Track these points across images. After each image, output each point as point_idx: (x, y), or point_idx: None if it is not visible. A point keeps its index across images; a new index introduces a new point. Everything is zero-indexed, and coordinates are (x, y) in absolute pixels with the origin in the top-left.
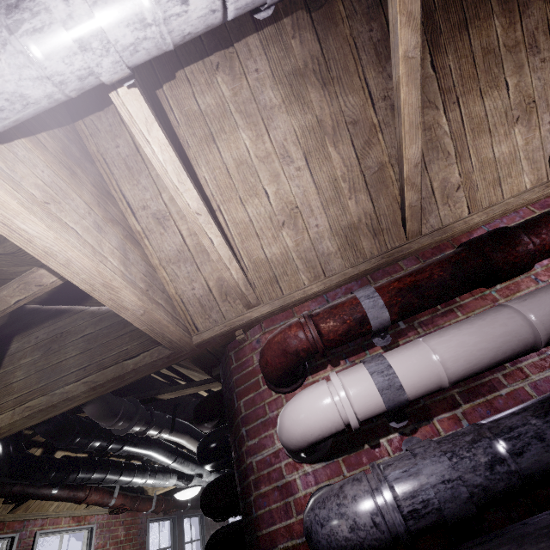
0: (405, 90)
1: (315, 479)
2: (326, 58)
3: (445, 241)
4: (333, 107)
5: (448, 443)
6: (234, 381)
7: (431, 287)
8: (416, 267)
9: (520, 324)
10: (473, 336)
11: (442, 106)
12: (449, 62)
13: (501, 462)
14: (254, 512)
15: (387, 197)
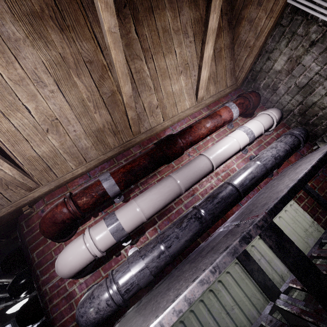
0: (114, 52)
1: (86, 285)
2: (59, 9)
3: (153, 135)
4: (72, 48)
5: (144, 251)
6: (27, 241)
7: (140, 169)
8: (133, 158)
9: (175, 185)
10: (156, 195)
11: (144, 59)
12: (146, 32)
13: (163, 253)
14: (51, 316)
15: (119, 112)
